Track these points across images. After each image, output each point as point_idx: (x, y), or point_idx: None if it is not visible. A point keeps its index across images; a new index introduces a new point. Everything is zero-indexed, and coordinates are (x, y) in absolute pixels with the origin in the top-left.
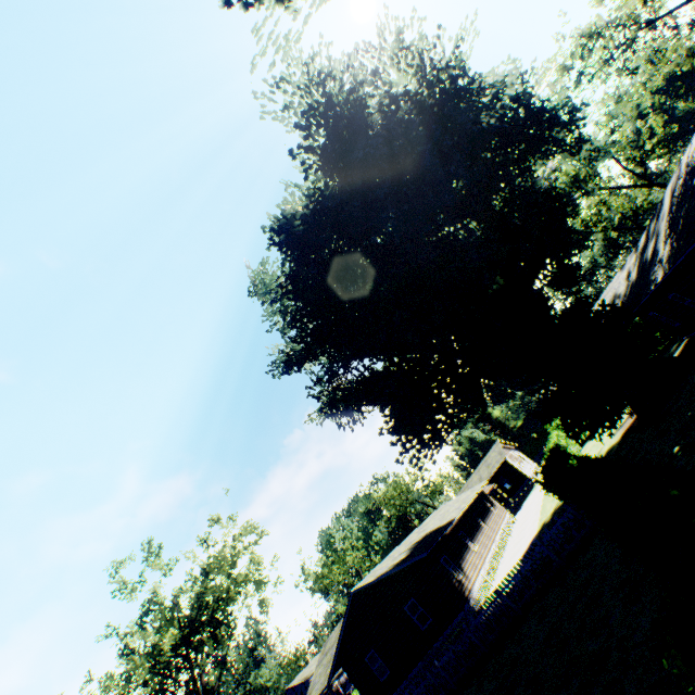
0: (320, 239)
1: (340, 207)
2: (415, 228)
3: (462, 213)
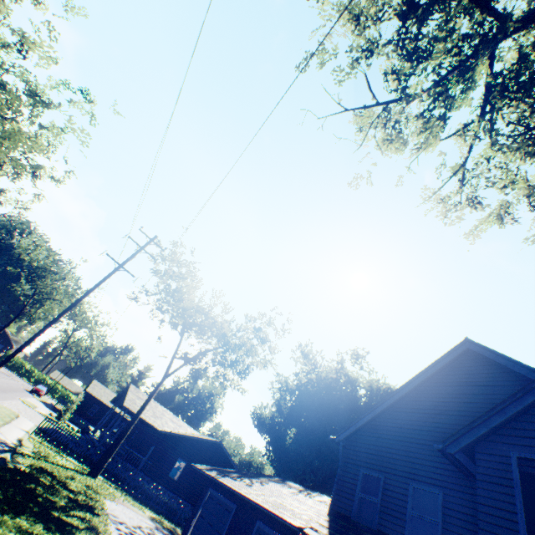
0: None
1: None
2: None
3: None
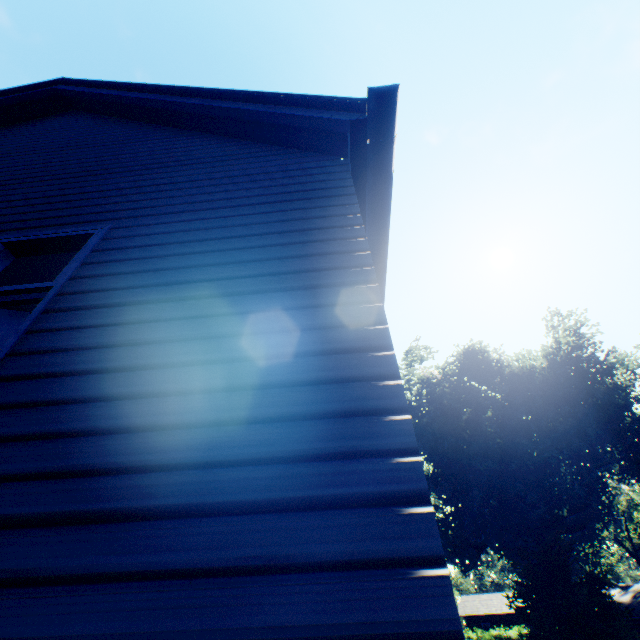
0: (518, 392)
1: (539, 390)
2: (565, 441)
3: (575, 457)
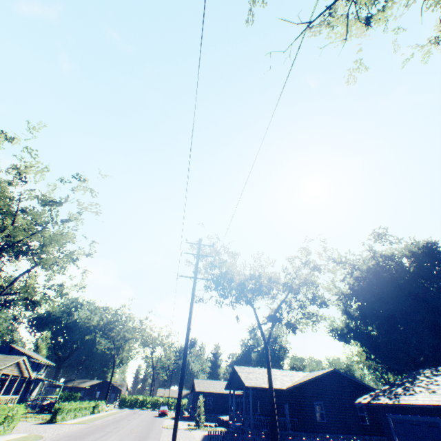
0: None
1: None
2: None
3: None
